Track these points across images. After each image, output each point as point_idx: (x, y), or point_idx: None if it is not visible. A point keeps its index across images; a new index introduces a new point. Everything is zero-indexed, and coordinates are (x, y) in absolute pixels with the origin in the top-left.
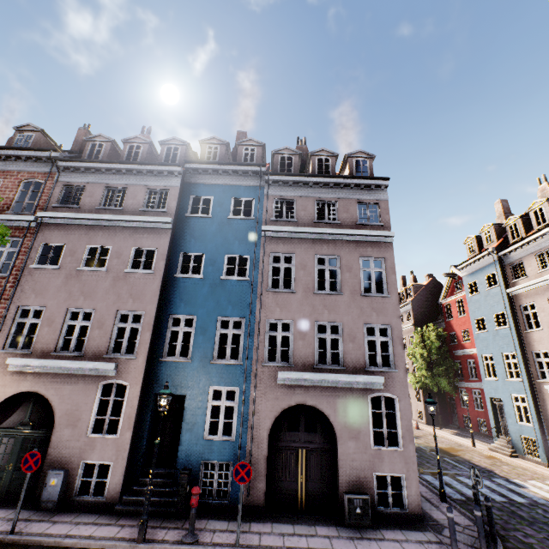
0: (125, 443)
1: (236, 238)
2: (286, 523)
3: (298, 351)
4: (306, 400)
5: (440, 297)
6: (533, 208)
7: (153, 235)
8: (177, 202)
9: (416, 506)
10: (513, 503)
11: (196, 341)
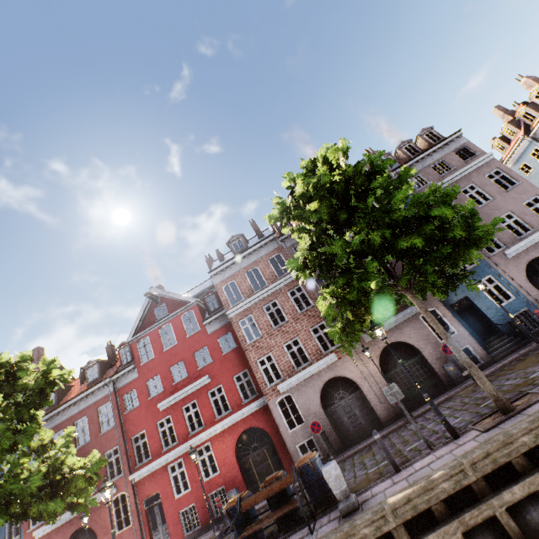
0: (464, 333)
1: None
2: None
3: (501, 238)
4: (532, 256)
5: None
6: (531, 96)
7: None
8: None
9: None
10: None
11: None
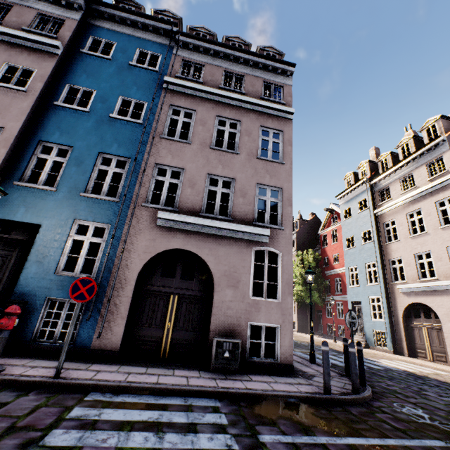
0: None
1: (135, 84)
2: (139, 366)
3: (185, 197)
4: (186, 245)
5: (319, 229)
6: (401, 144)
7: (35, 56)
8: (71, 34)
9: (288, 356)
10: (372, 369)
11: (66, 172)
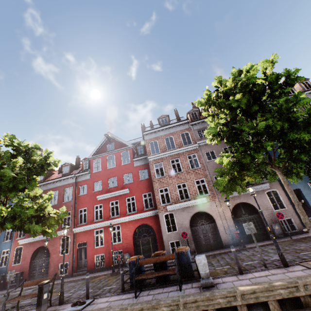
0: (291, 210)
1: None
2: None
3: None
4: None
5: None
6: None
7: None
8: None
9: None
10: None
11: None
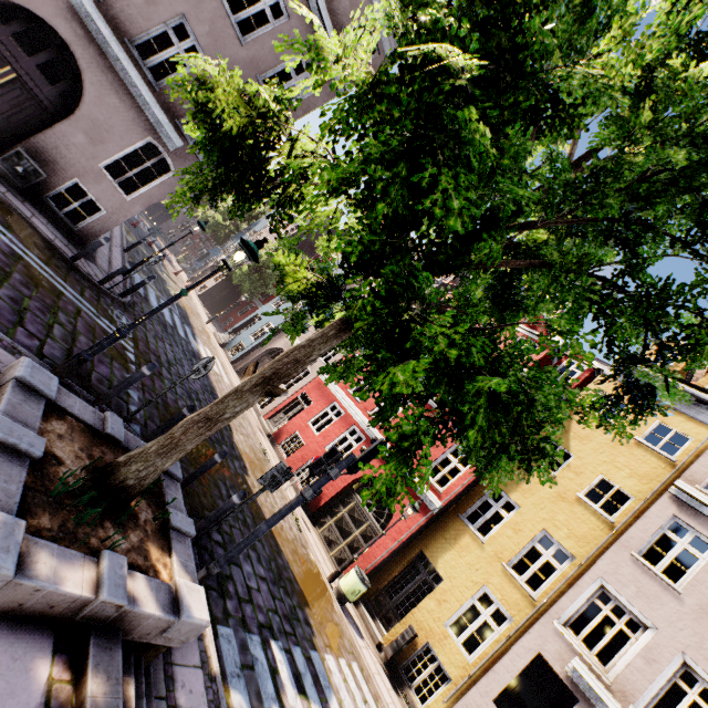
0: None
1: None
2: None
3: (126, 0)
4: (76, 46)
5: None
6: None
7: None
8: None
9: (89, 236)
10: (174, 328)
11: None
